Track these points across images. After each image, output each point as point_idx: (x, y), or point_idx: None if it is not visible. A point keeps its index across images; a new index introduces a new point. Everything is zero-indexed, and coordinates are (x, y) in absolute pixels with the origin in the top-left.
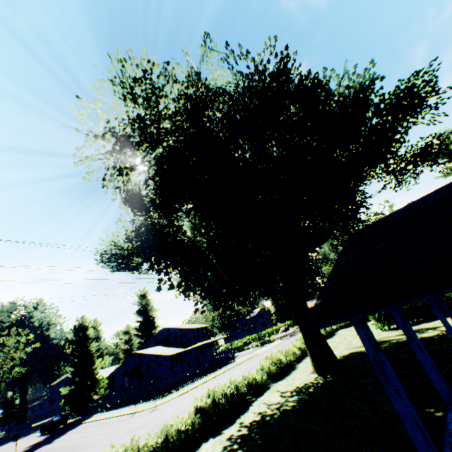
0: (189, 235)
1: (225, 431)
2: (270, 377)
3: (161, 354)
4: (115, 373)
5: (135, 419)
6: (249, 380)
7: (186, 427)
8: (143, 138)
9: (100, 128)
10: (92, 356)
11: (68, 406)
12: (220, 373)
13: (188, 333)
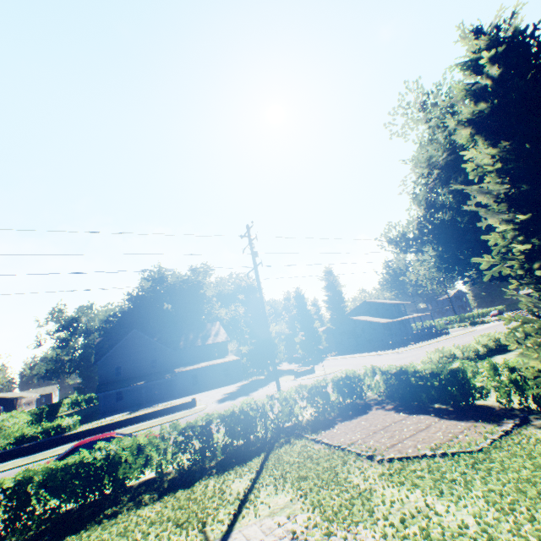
0: (458, 225)
1: (507, 353)
2: (525, 337)
3: (375, 321)
4: (332, 332)
5: (388, 356)
6: (509, 334)
7: (478, 348)
8: (450, 160)
9: (422, 160)
10: (312, 318)
11: (302, 350)
12: (443, 340)
13: (390, 308)
